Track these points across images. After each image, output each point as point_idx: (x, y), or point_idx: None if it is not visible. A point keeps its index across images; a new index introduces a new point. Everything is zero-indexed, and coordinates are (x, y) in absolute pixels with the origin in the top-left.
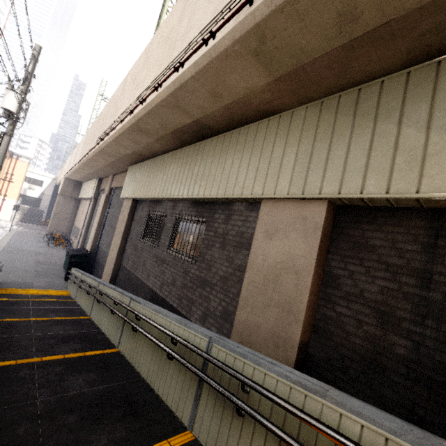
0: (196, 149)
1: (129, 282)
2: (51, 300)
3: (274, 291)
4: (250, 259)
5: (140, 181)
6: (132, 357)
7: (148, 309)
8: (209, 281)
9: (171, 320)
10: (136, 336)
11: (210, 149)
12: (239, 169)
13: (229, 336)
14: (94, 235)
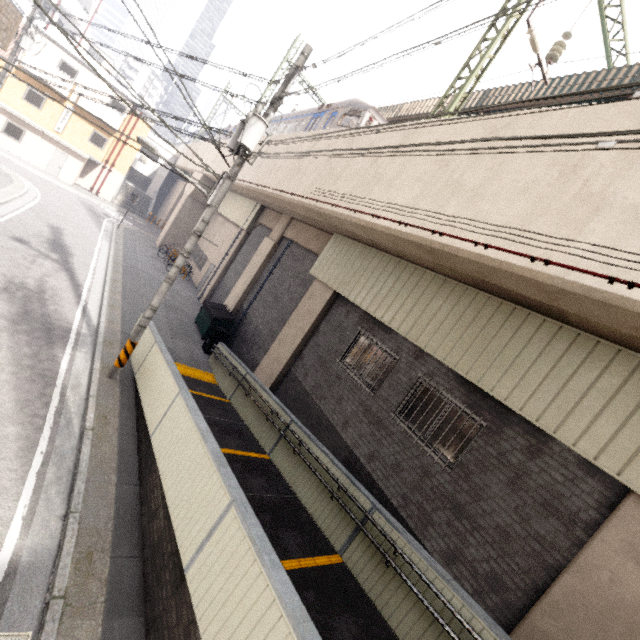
0: (503, 312)
1: (306, 409)
2: (206, 394)
3: (624, 639)
4: (583, 561)
5: (359, 277)
6: (376, 594)
7: (418, 555)
8: (472, 515)
9: (477, 615)
10: (388, 573)
11: (536, 333)
12: (599, 415)
13: (496, 616)
14: (242, 294)
